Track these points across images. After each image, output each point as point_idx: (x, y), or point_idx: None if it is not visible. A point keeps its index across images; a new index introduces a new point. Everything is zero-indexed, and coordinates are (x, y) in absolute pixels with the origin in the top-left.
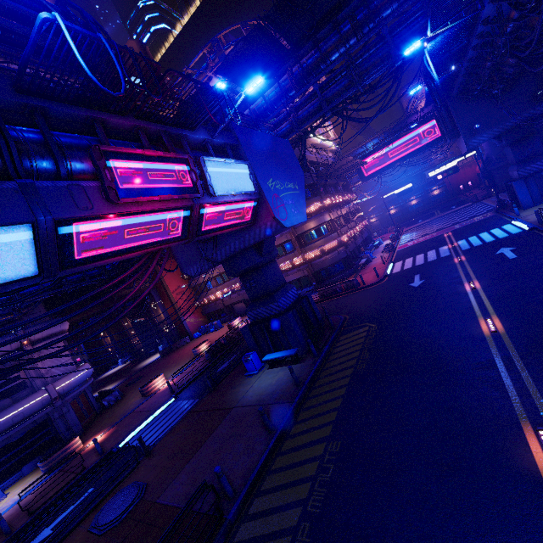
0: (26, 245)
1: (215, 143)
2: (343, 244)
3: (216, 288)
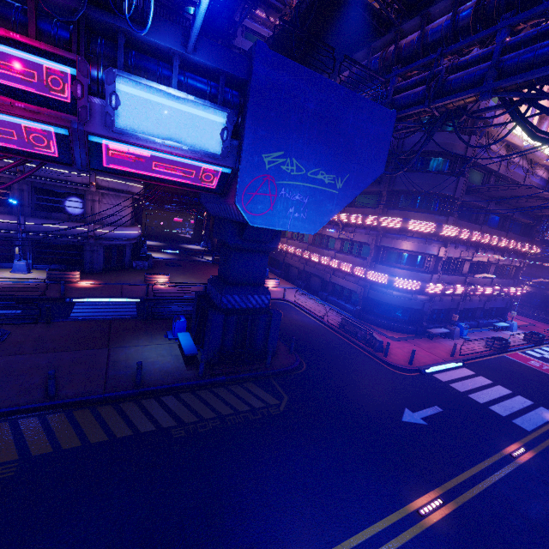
0: None
1: (199, 62)
2: (429, 294)
3: (288, 240)
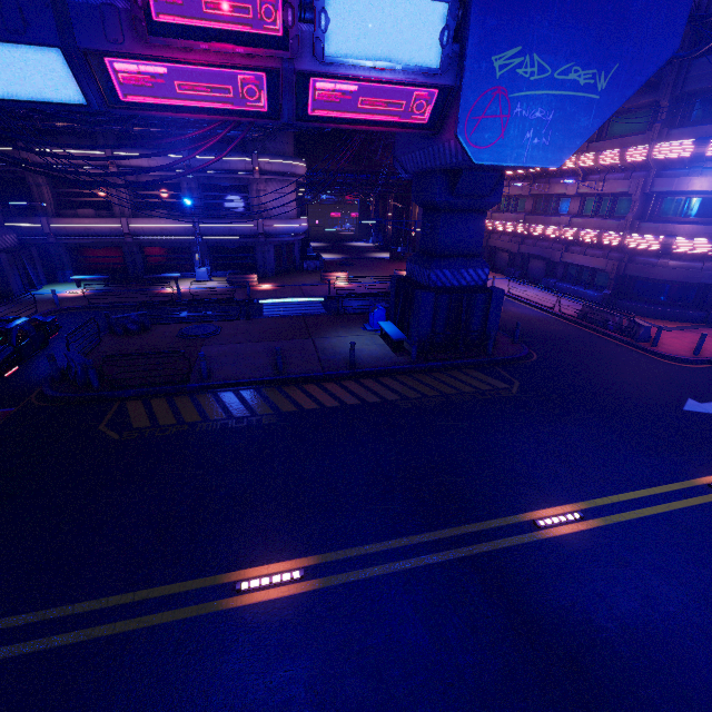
0: (66, 71)
1: None
2: None
3: (492, 213)
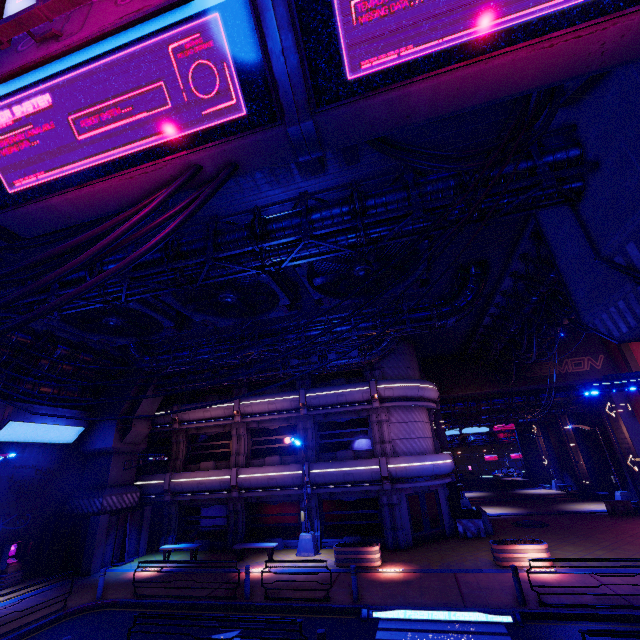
0: None
1: None
2: None
3: None
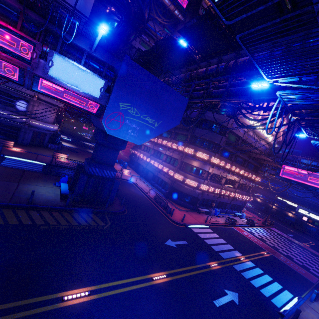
0: None
1: (96, 57)
2: (202, 190)
3: (141, 150)
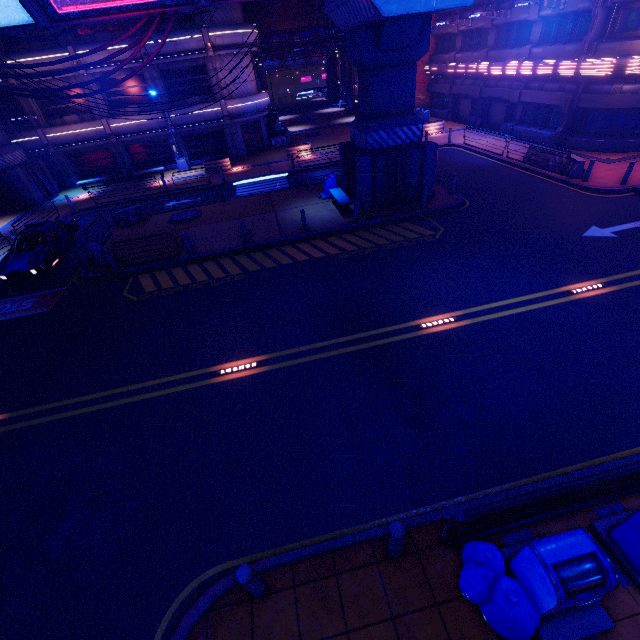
0: None
1: None
2: None
3: (456, 54)
